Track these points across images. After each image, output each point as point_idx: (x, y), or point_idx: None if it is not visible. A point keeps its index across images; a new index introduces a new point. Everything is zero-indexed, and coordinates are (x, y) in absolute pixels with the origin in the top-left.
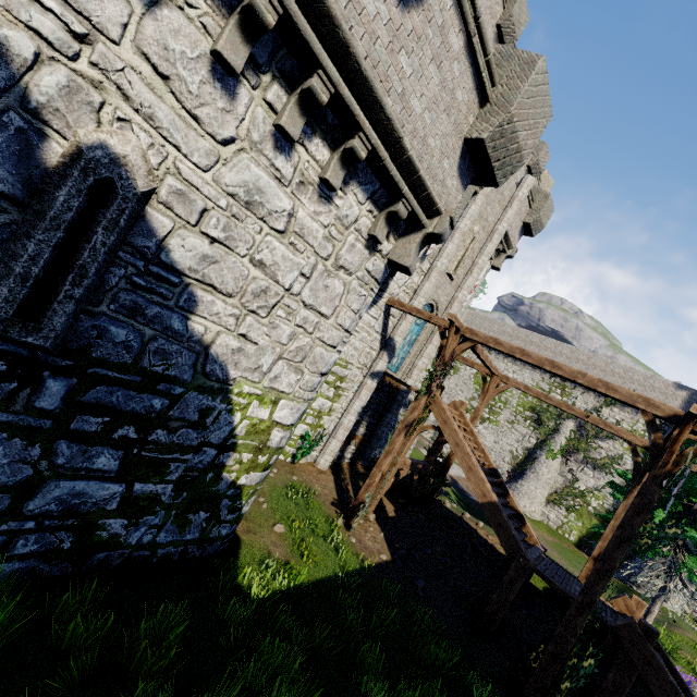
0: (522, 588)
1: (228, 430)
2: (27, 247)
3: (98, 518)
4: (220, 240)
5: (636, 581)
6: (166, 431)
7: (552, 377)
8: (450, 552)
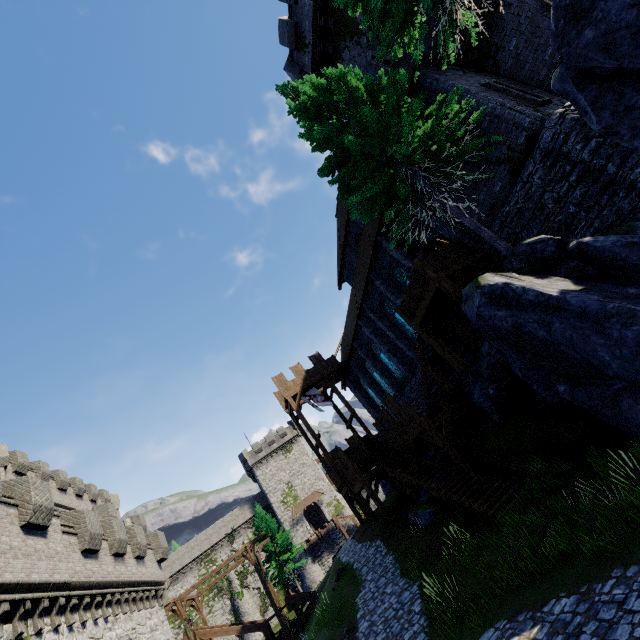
0: (275, 638)
1: None
2: None
3: None
4: None
5: (309, 588)
6: None
7: (201, 562)
8: None
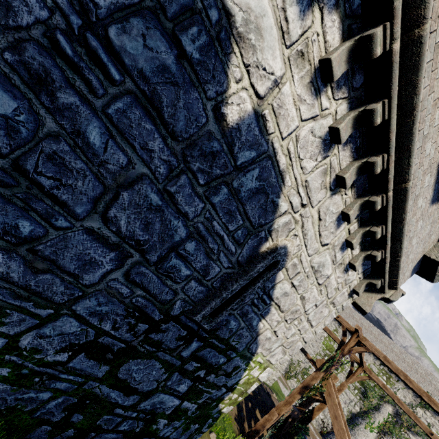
0: None
1: (237, 379)
2: (233, 286)
3: (158, 417)
4: (295, 285)
5: None
6: (214, 375)
7: (382, 364)
8: None
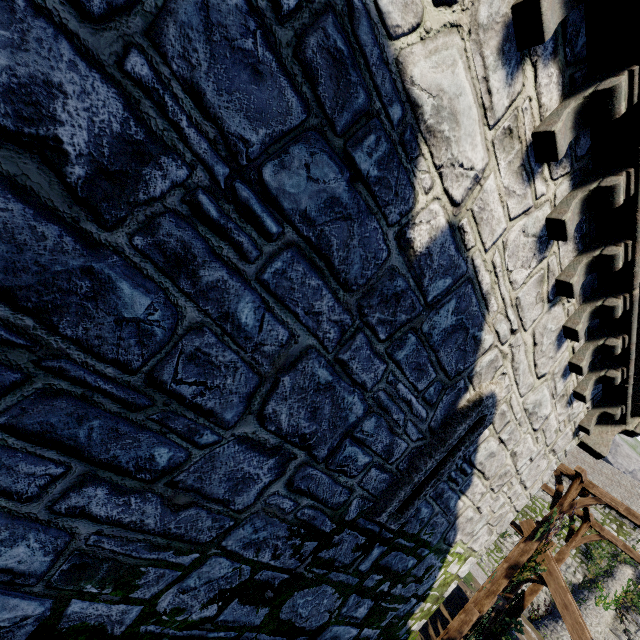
0: None
1: (430, 583)
2: (427, 464)
3: None
4: (504, 440)
5: None
6: (401, 585)
7: (607, 507)
8: None
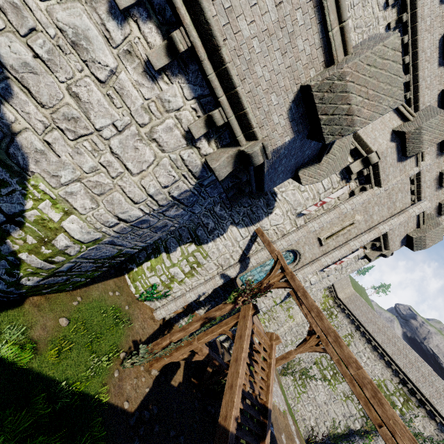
0: None
1: (19, 209)
2: None
3: None
4: (43, 59)
5: None
6: None
7: (401, 383)
8: None
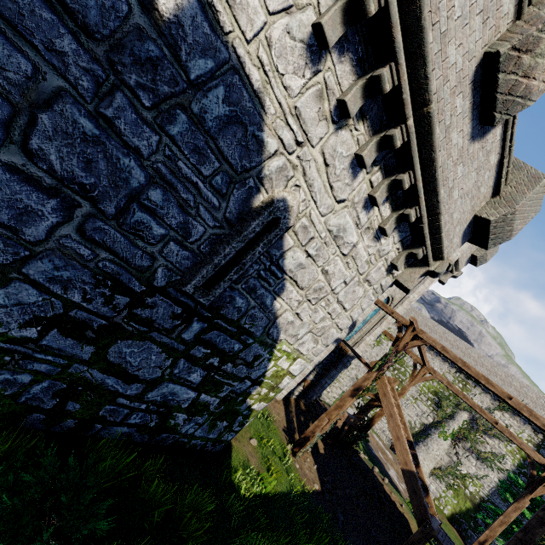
0: None
1: (262, 371)
2: (225, 249)
3: (175, 411)
4: (312, 255)
5: None
6: (232, 365)
7: (458, 372)
8: (361, 497)
